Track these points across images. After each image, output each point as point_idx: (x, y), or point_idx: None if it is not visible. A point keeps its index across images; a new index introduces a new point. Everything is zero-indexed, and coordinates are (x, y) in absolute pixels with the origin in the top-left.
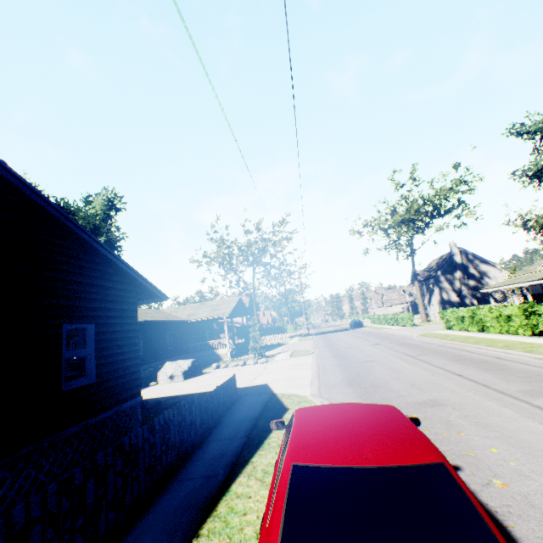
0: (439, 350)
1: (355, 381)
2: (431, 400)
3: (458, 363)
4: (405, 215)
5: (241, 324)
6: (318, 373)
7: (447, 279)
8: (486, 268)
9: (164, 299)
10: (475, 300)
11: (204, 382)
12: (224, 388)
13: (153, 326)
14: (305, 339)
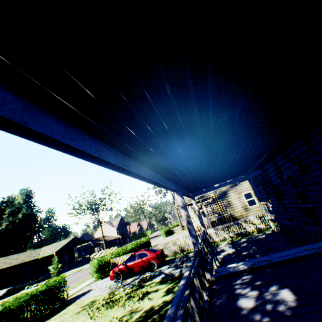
0: (80, 278)
1: None
2: None
3: None
4: None
5: (105, 240)
6: None
7: None
8: None
9: None
10: None
11: None
12: None
13: (10, 268)
14: None
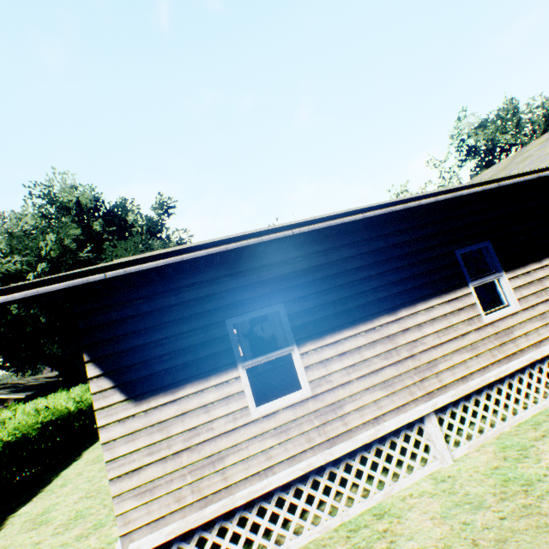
0: None
1: None
2: None
3: None
4: None
5: None
6: None
7: None
8: None
9: None
10: None
11: None
12: None
13: None
14: None
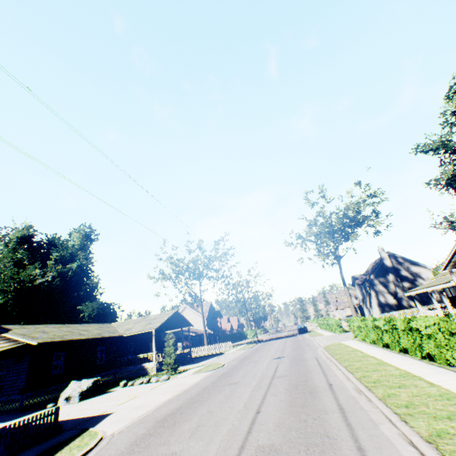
0: (305, 370)
1: (173, 414)
2: (170, 455)
3: (287, 392)
4: (321, 227)
5: (196, 333)
6: (170, 399)
7: (381, 282)
8: (418, 269)
9: (2, 331)
10: (412, 302)
11: (85, 405)
12: (19, 427)
13: (81, 343)
14: (243, 348)
